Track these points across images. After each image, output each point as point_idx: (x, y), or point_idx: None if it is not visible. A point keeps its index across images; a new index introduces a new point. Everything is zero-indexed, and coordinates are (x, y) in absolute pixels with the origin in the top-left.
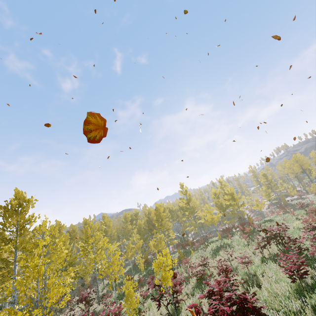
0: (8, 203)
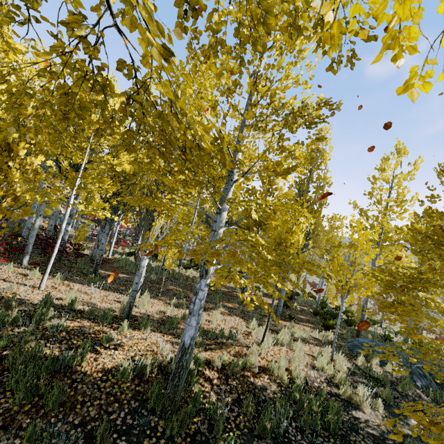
0: None
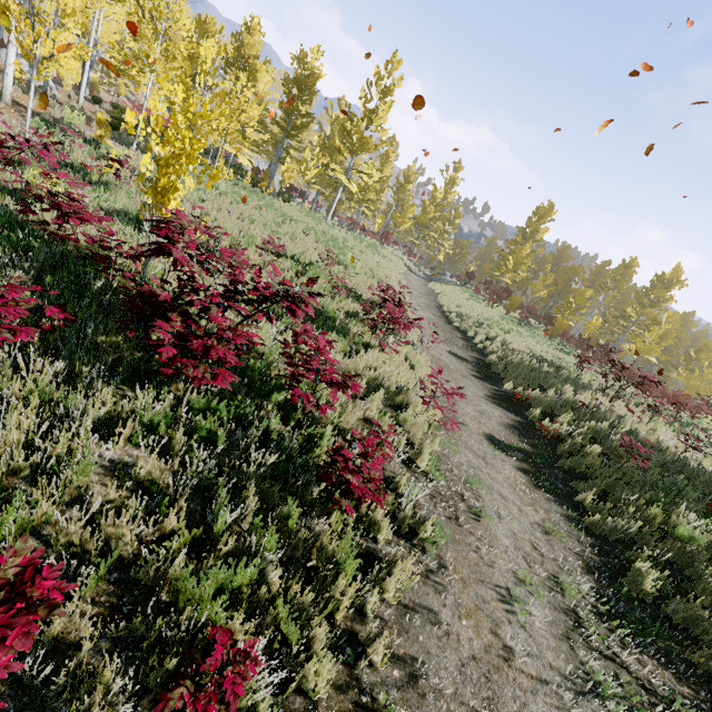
0: (663, 275)
